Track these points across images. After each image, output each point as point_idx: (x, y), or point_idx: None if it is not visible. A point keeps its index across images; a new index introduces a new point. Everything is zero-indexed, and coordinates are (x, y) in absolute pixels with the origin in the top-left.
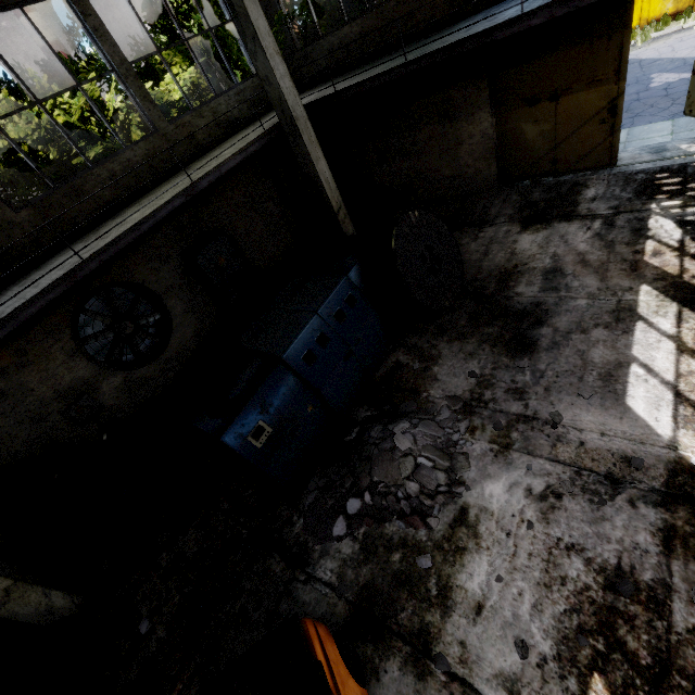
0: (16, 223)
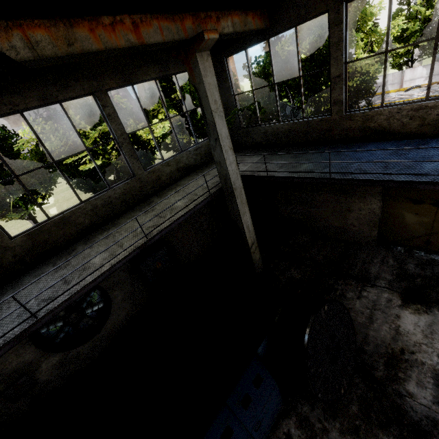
0: (10, 247)
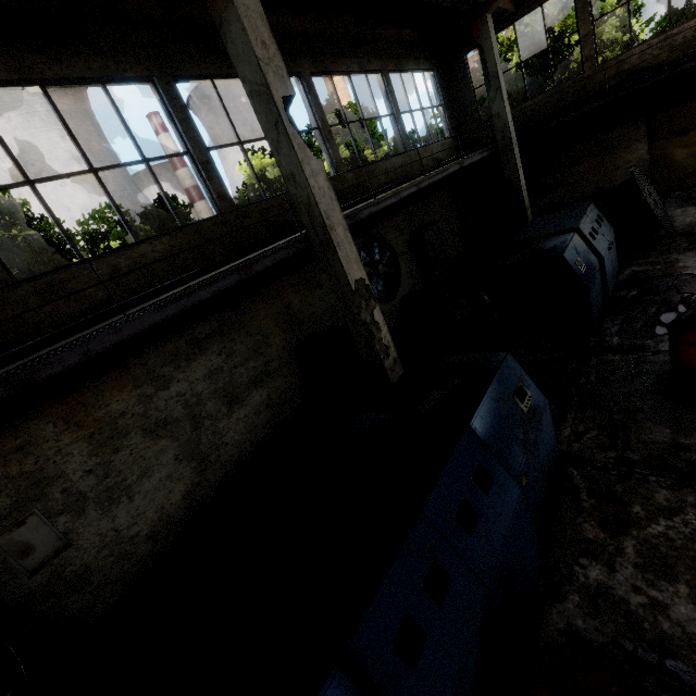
0: (346, 179)
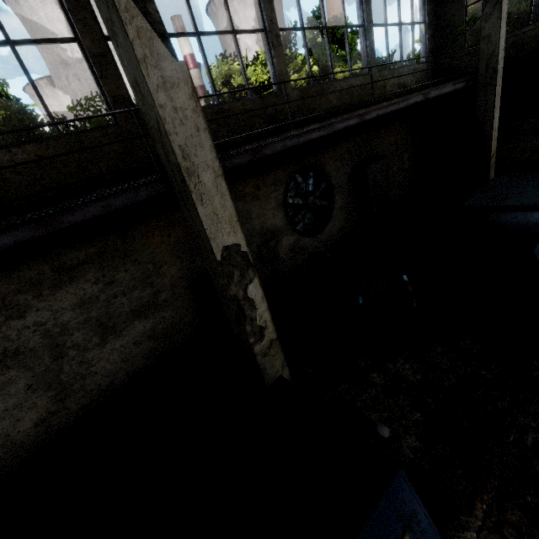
0: (289, 97)
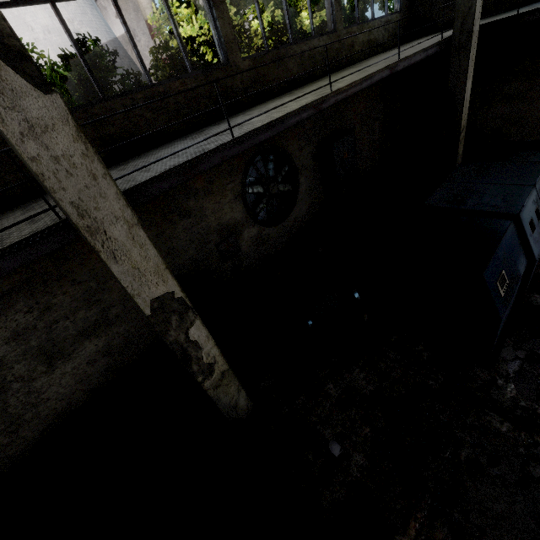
0: (240, 68)
